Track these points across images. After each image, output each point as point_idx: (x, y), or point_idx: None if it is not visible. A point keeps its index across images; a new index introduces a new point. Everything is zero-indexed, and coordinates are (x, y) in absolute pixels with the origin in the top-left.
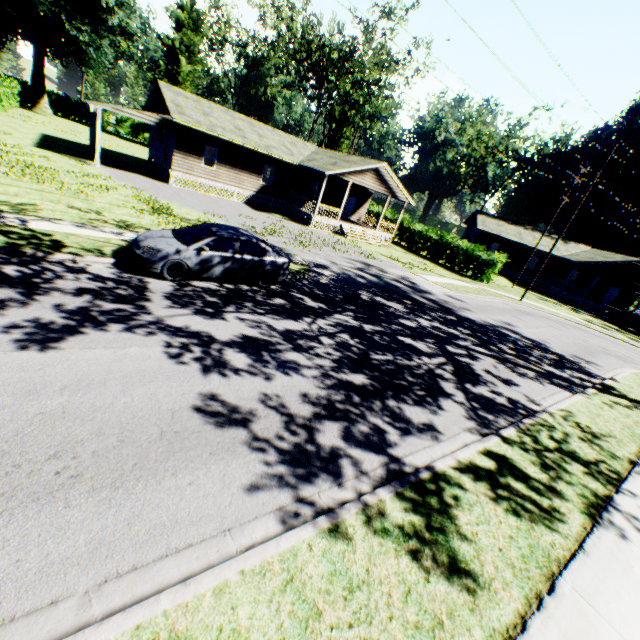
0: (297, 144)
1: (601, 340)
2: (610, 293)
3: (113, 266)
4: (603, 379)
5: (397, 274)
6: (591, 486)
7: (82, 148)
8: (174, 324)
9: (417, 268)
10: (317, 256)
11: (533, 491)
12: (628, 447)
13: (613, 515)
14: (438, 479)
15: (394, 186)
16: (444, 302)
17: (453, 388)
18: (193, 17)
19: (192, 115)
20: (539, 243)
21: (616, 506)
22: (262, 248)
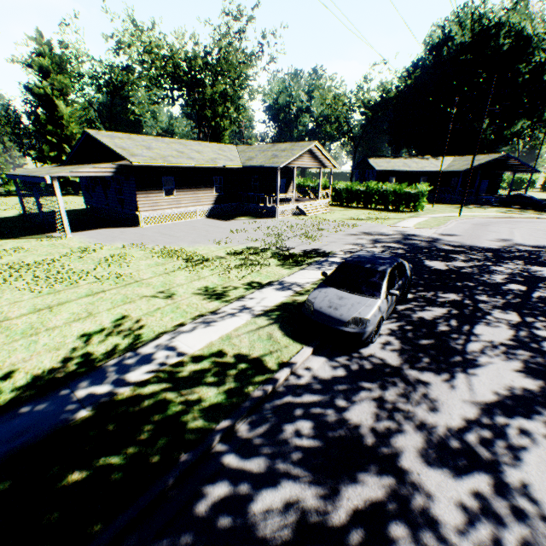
0: (223, 149)
1: (538, 224)
2: (482, 185)
3: (316, 356)
4: None
5: (391, 232)
6: None
7: (19, 222)
8: (496, 402)
9: (380, 220)
10: (338, 244)
11: None
12: None
13: None
14: None
15: (322, 158)
16: (455, 242)
17: None
18: (56, 61)
19: (141, 153)
20: (422, 166)
21: None
22: (403, 265)
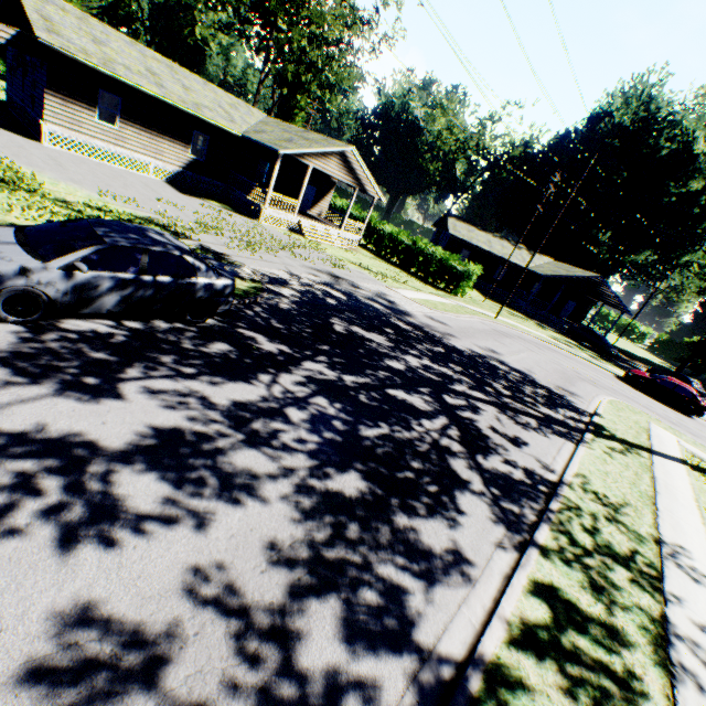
0: (239, 107)
1: (571, 361)
2: (568, 307)
3: None
4: (590, 415)
5: (371, 289)
6: (644, 603)
7: None
8: (5, 426)
9: (391, 280)
10: (272, 265)
11: (600, 647)
12: (645, 516)
13: (679, 650)
14: (495, 684)
15: (363, 177)
16: (427, 327)
17: (466, 468)
18: None
19: (73, 38)
20: (508, 253)
21: (675, 630)
22: (189, 264)
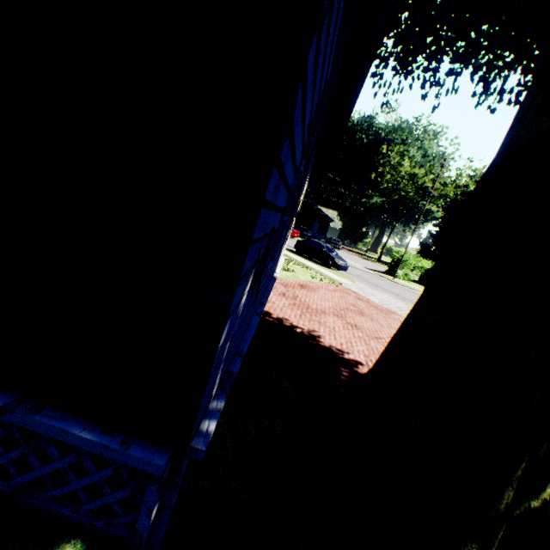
0: None
1: None
2: (315, 226)
3: None
4: None
5: None
6: None
7: None
8: None
9: None
10: None
11: None
12: None
13: None
14: None
15: None
16: None
17: None
18: None
19: None
20: None
21: None
22: None
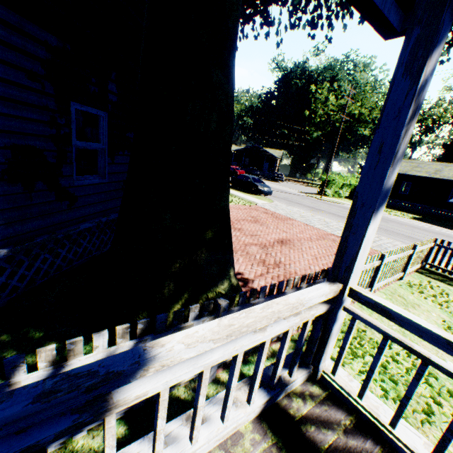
0: None
1: None
2: (265, 166)
3: None
4: None
5: None
6: None
7: None
8: None
9: None
10: None
11: None
12: None
13: None
14: None
15: None
16: None
17: None
18: None
19: None
20: None
21: None
22: None
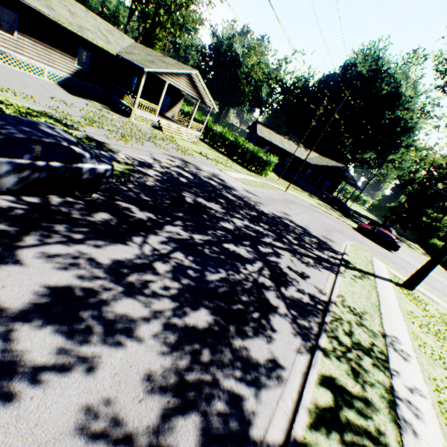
0: (114, 33)
1: (329, 219)
2: (326, 184)
3: None
4: (341, 254)
5: (209, 171)
6: (381, 379)
7: None
8: None
9: (221, 164)
10: (140, 152)
11: (361, 416)
12: (376, 319)
13: (401, 408)
14: None
15: (203, 93)
16: (246, 198)
17: (275, 297)
18: None
19: None
20: (293, 149)
21: (397, 394)
22: (76, 153)
